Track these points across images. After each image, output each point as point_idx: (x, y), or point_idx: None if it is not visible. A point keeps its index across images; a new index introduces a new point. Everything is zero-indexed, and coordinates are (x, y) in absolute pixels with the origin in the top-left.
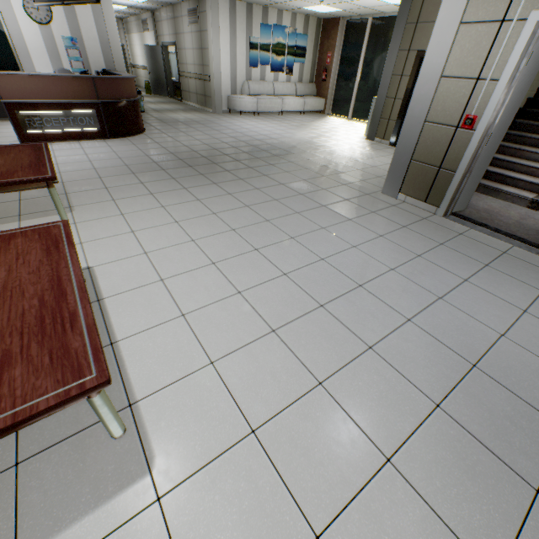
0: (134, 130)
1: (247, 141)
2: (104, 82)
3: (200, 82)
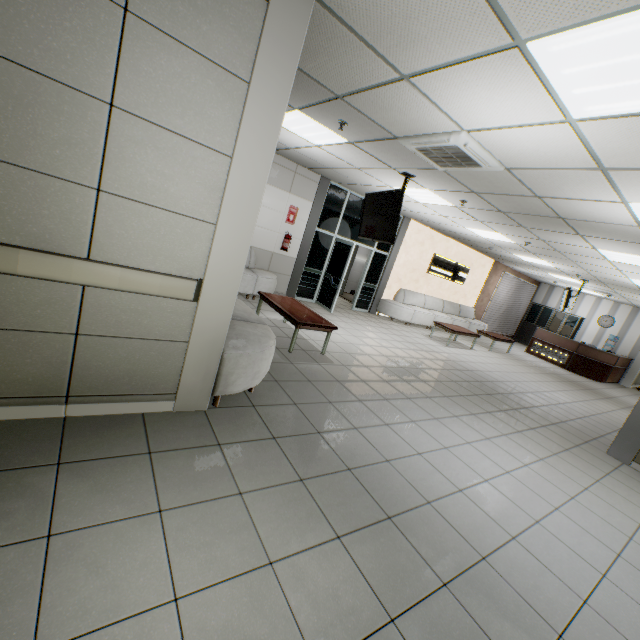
0: (586, 375)
1: None
2: (584, 347)
3: None
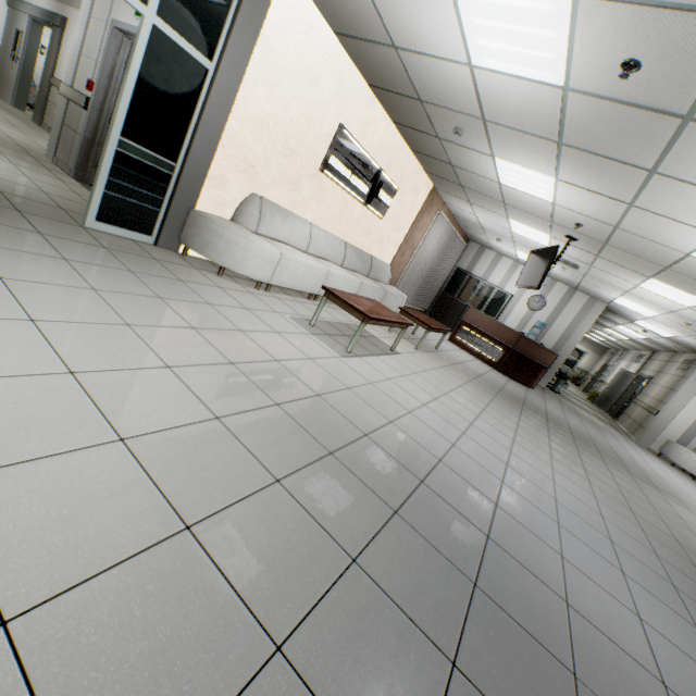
0: (520, 379)
1: (618, 453)
2: (527, 341)
3: (645, 412)
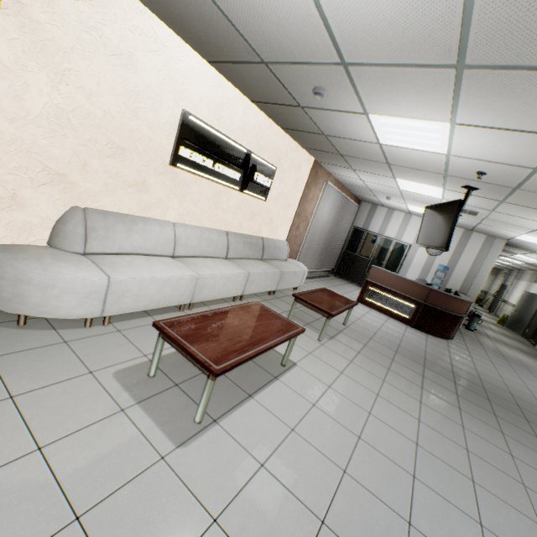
0: (438, 333)
1: None
2: (437, 293)
3: None
